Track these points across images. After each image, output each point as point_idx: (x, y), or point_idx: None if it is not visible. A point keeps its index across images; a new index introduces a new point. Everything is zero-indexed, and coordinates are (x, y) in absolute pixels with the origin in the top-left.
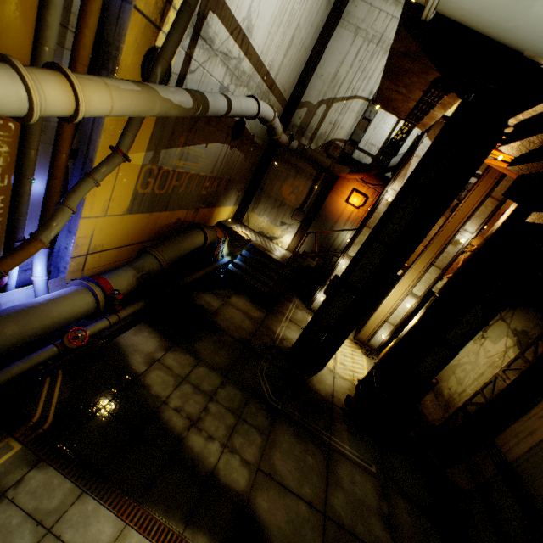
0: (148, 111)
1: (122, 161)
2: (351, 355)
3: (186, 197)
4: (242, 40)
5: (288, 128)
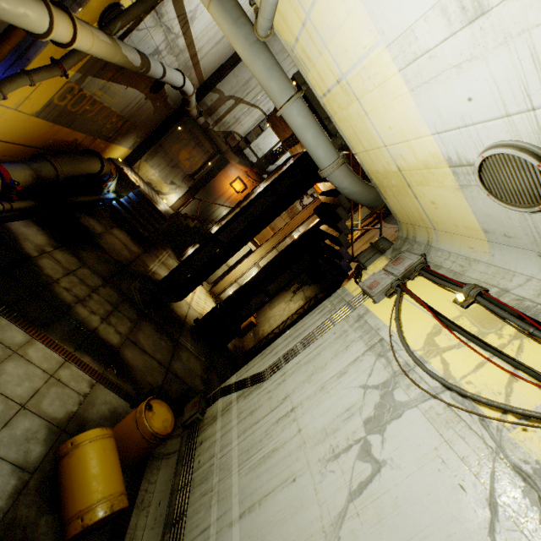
0: (110, 59)
1: (60, 75)
2: (205, 299)
3: (91, 123)
4: (184, 24)
5: (199, 103)
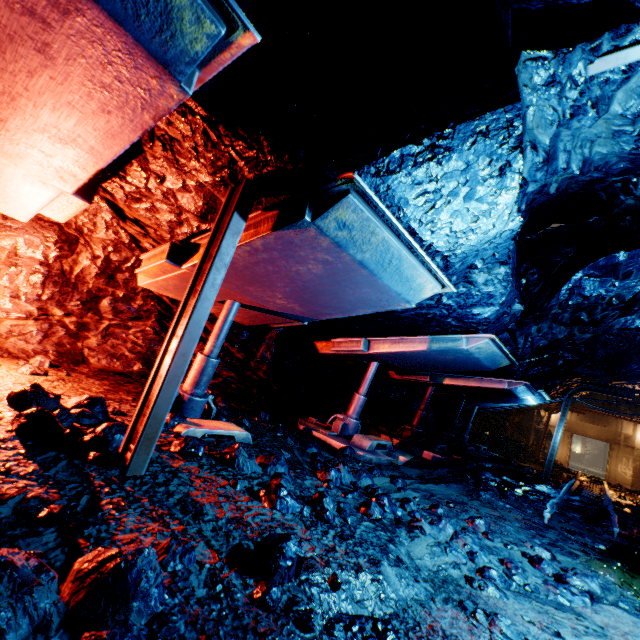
0: None
1: None
2: None
3: None
4: None
5: None
